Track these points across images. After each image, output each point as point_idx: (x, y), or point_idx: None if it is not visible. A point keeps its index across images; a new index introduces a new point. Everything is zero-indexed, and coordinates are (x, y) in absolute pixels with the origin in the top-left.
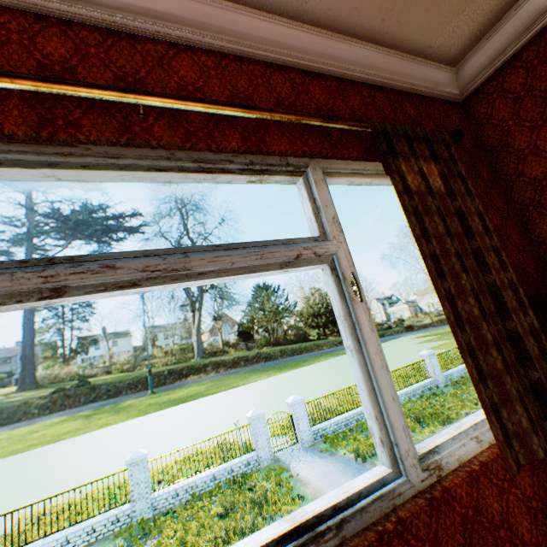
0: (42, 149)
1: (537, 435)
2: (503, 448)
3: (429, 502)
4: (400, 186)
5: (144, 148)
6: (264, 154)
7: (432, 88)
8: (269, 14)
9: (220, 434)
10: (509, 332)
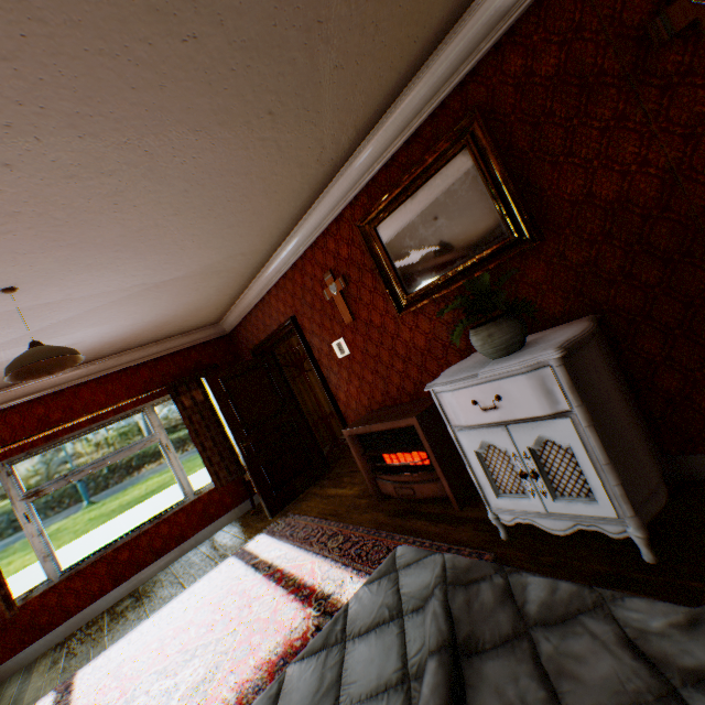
0: (50, 445)
1: (232, 475)
2: (217, 482)
3: (193, 501)
4: (182, 408)
5: (81, 429)
6: (126, 411)
7: (209, 337)
8: (116, 355)
9: None
10: (229, 445)
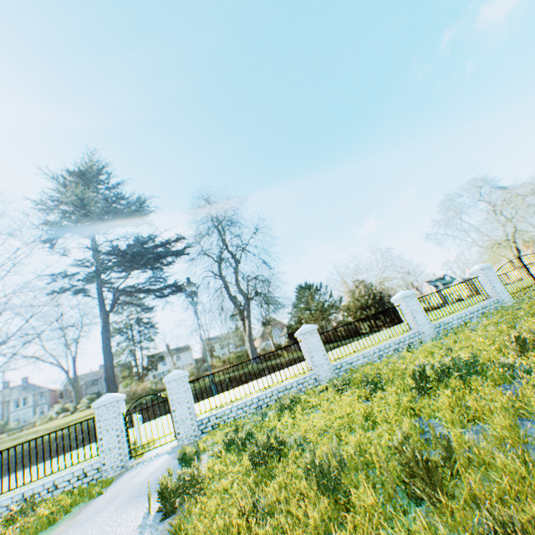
0: None
1: None
2: None
3: None
4: None
5: None
6: None
7: None
8: None
9: (49, 433)
10: None
